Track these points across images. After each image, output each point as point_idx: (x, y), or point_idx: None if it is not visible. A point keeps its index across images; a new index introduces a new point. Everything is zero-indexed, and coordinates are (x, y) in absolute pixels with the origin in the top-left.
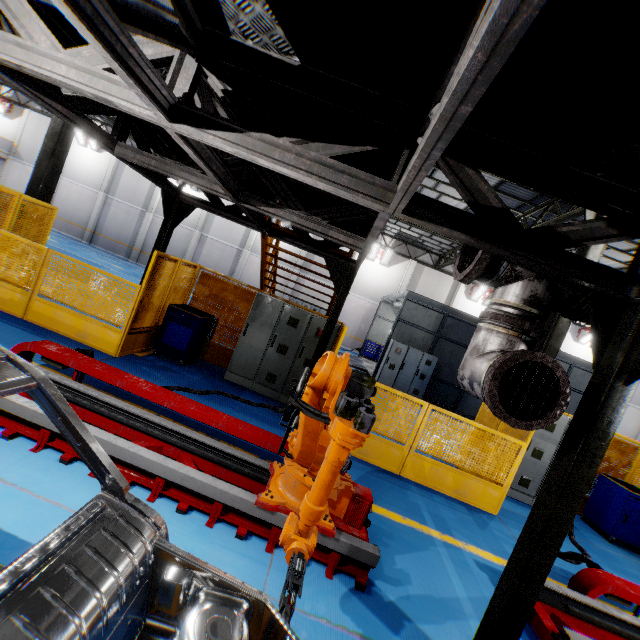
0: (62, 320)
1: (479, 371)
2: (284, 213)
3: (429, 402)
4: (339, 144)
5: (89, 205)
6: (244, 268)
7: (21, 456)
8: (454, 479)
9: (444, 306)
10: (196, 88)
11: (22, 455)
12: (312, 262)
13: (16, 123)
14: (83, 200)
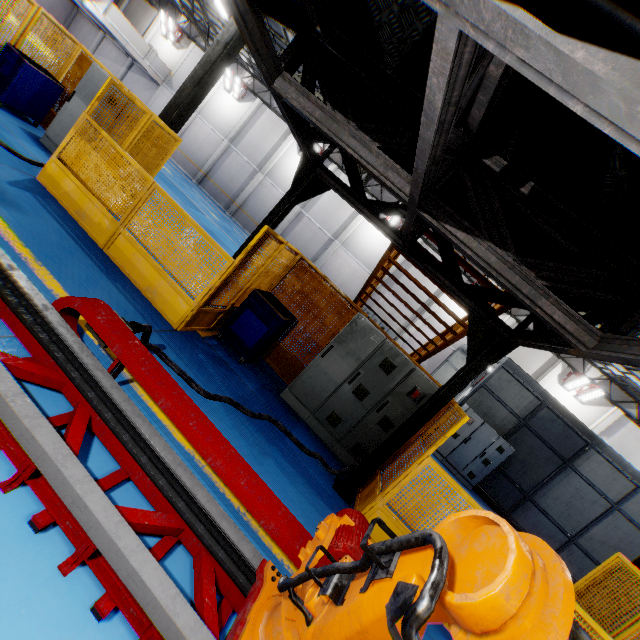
0: (138, 266)
1: None
2: (478, 245)
3: (481, 491)
4: None
5: (211, 148)
6: (328, 259)
7: None
8: None
9: (546, 393)
10: None
11: None
12: (436, 300)
13: (179, 54)
14: (208, 142)
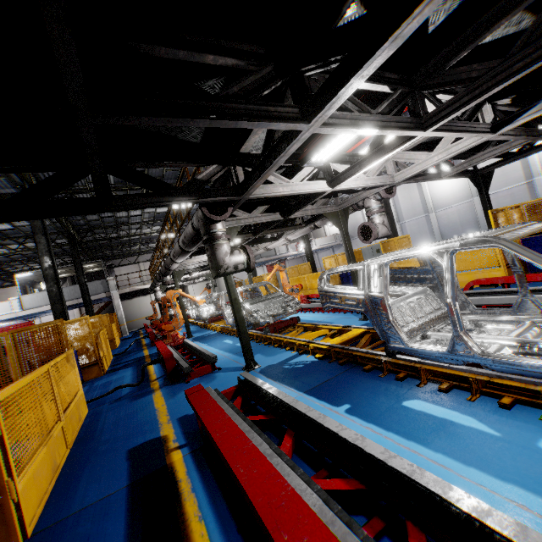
0: (459, 281)
1: None
2: None
3: None
4: None
5: None
6: None
7: None
8: None
9: None
10: (494, 112)
11: None
12: None
13: None
14: None
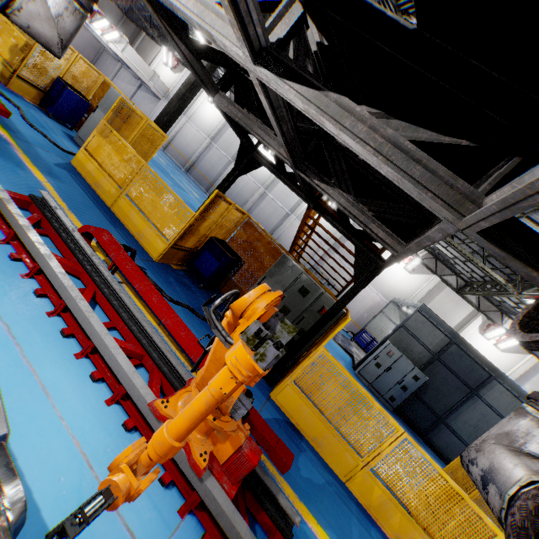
0: (132, 218)
1: (506, 475)
2: (333, 192)
3: (401, 414)
4: (426, 128)
5: (197, 145)
6: (286, 229)
7: (36, 314)
8: (401, 521)
9: (454, 332)
10: (293, 37)
11: (37, 314)
12: (342, 245)
13: (175, 76)
14: (194, 140)
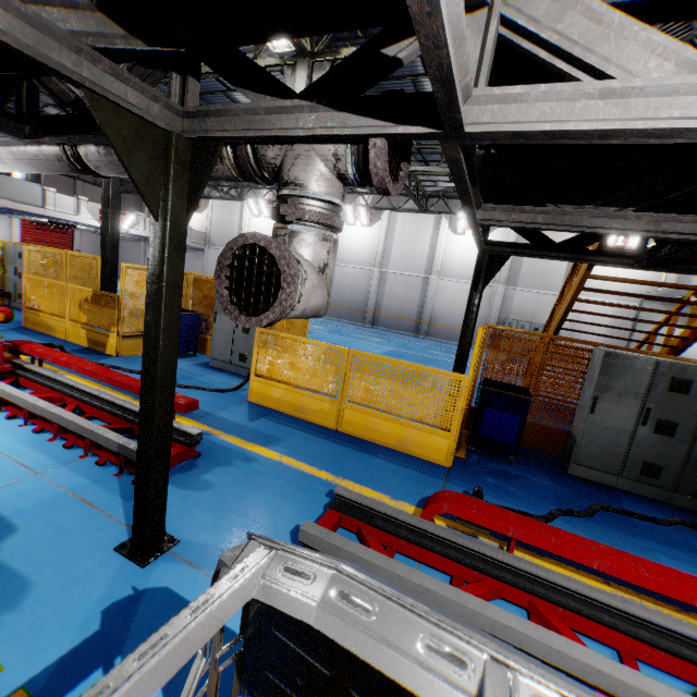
0: (376, 428)
1: None
2: None
3: None
4: None
5: None
6: (434, 297)
7: None
8: None
9: None
10: None
11: None
12: (678, 287)
13: (204, 215)
14: None
